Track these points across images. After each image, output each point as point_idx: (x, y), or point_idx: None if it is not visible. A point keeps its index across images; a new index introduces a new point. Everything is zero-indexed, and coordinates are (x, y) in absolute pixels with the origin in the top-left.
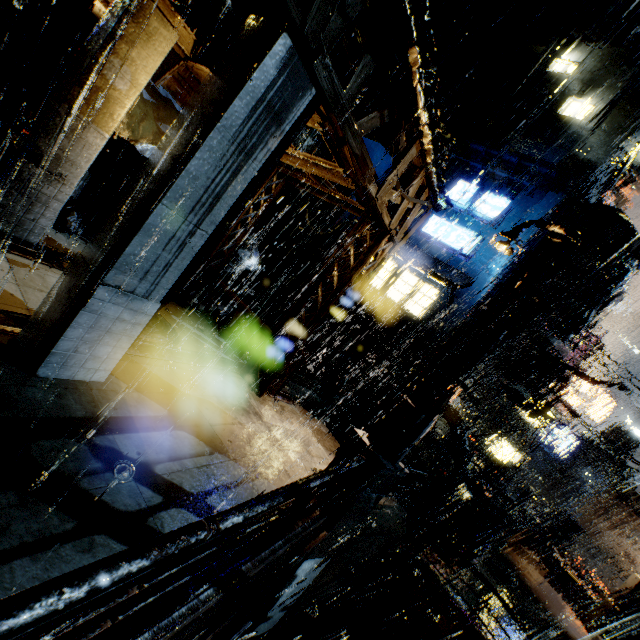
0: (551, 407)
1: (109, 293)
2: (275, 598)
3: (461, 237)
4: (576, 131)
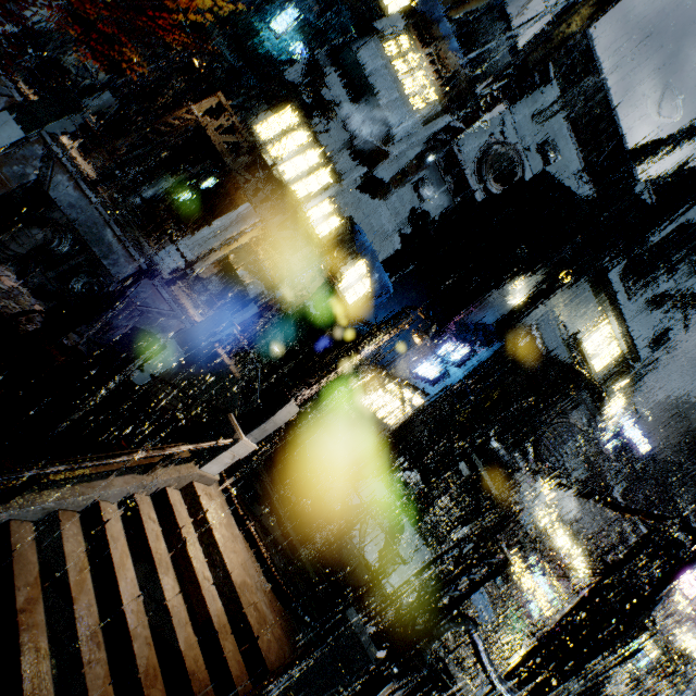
0: (502, 528)
1: (182, 243)
2: (152, 354)
3: (433, 371)
4: (510, 308)
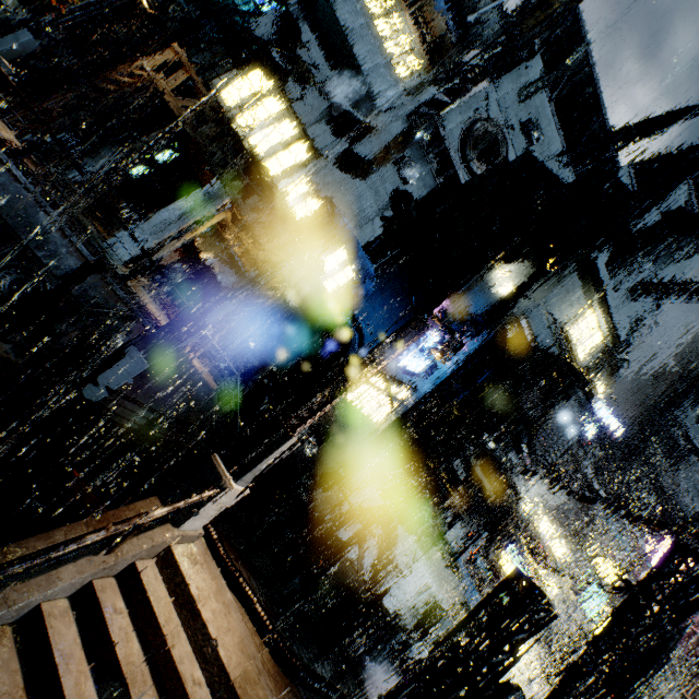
0: (499, 531)
1: (138, 228)
2: (108, 364)
3: (420, 365)
4: (498, 297)
